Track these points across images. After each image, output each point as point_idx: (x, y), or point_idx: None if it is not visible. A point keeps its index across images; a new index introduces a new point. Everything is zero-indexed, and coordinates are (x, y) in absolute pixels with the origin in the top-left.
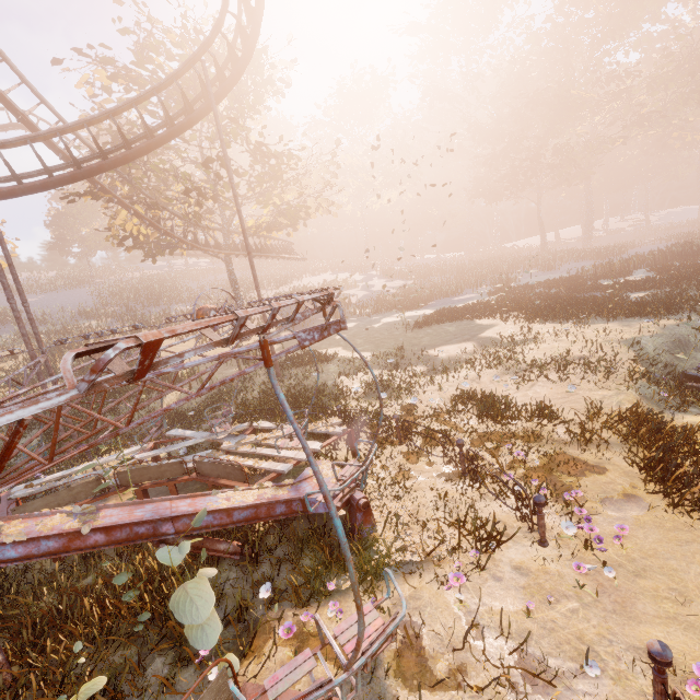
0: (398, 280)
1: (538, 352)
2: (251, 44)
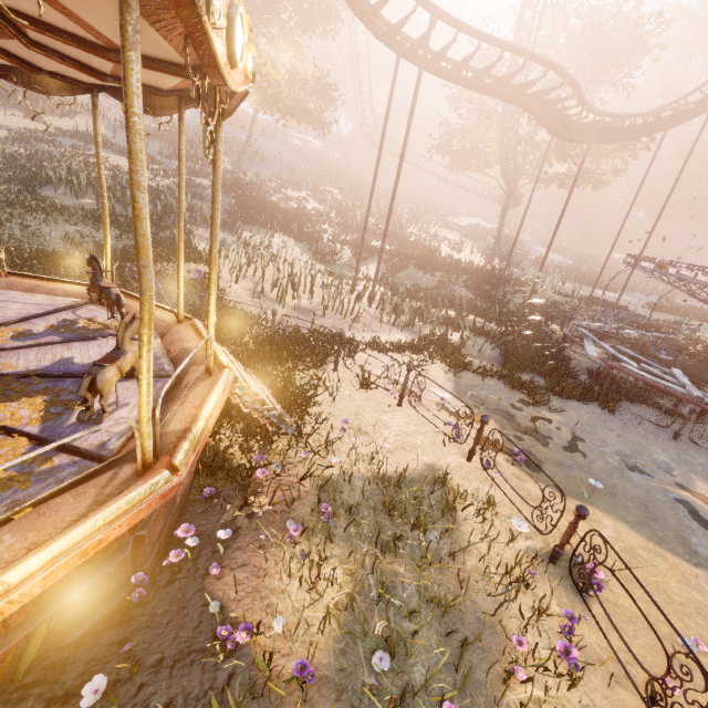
0: (558, 255)
1: None
2: None
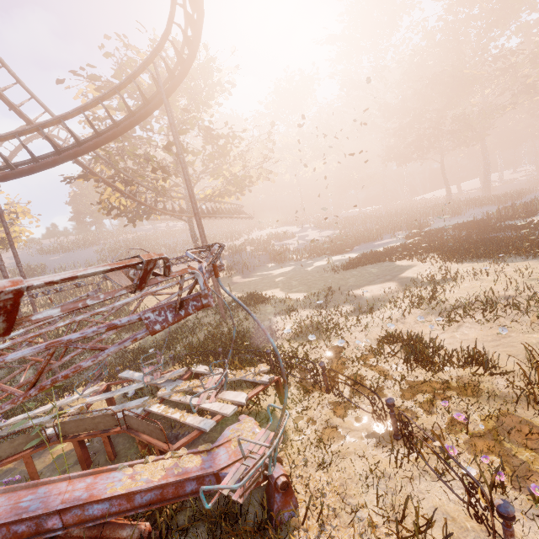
0: (328, 230)
1: (460, 292)
2: (194, 47)
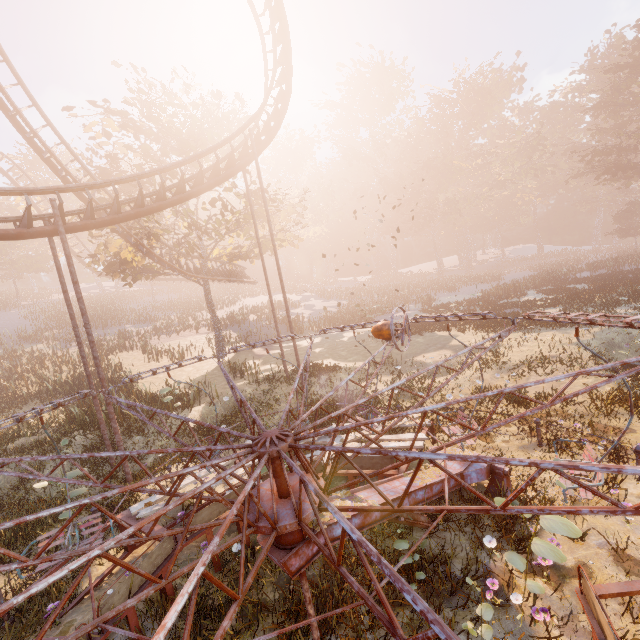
0: (333, 300)
1: (515, 355)
2: (280, 119)
